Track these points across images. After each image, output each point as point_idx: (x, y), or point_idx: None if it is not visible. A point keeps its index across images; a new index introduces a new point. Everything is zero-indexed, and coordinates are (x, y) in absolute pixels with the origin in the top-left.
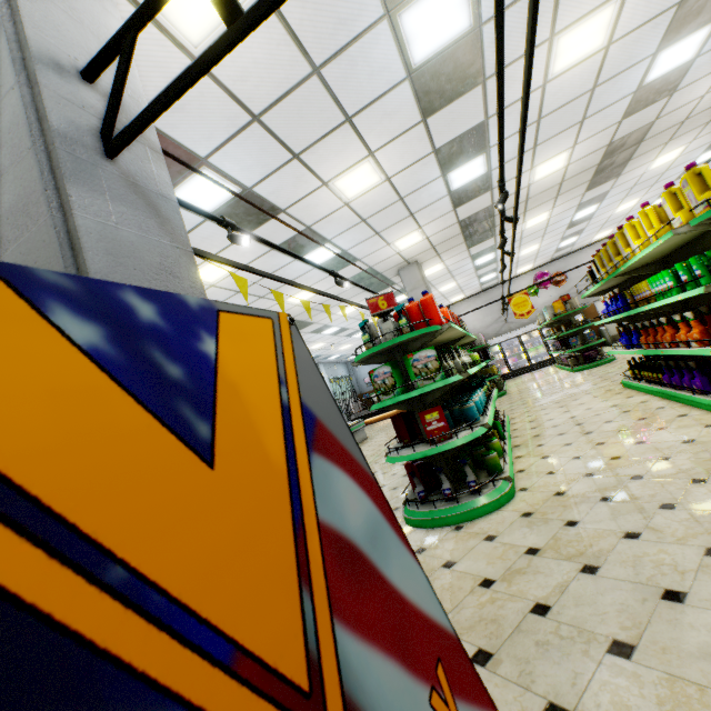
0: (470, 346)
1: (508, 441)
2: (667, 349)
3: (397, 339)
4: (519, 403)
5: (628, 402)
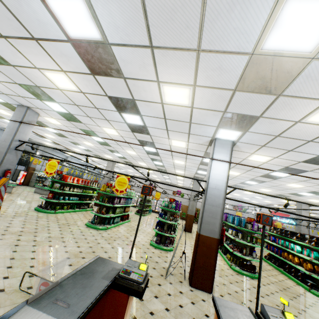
0: None
1: (74, 210)
2: None
3: (54, 179)
4: None
5: None
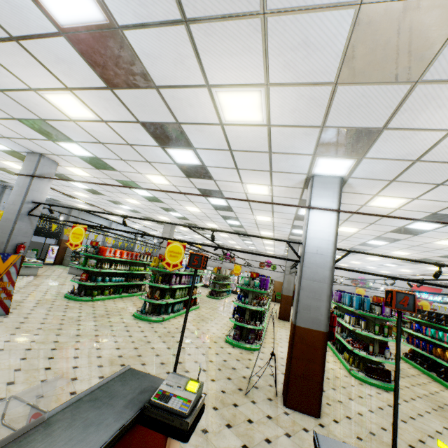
0: None
1: (119, 295)
2: None
3: (87, 254)
4: None
5: None
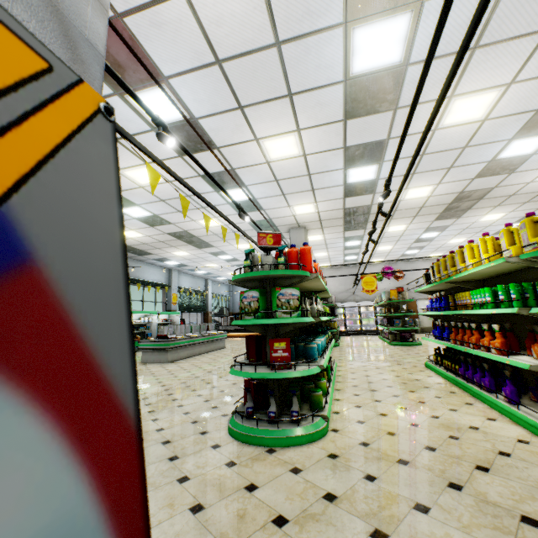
0: (324, 302)
1: (332, 384)
2: (470, 348)
3: (272, 271)
4: (347, 356)
5: (428, 380)
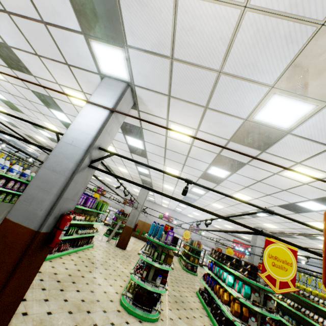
0: None
1: None
2: None
3: None
4: None
5: None
